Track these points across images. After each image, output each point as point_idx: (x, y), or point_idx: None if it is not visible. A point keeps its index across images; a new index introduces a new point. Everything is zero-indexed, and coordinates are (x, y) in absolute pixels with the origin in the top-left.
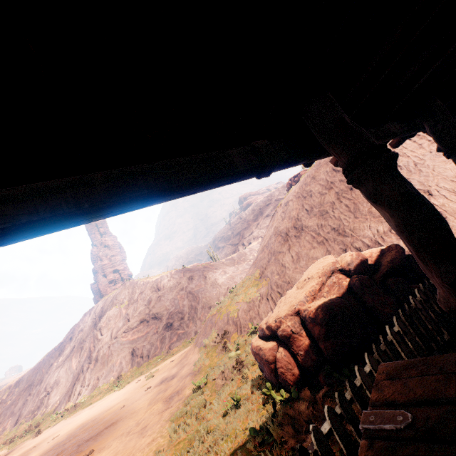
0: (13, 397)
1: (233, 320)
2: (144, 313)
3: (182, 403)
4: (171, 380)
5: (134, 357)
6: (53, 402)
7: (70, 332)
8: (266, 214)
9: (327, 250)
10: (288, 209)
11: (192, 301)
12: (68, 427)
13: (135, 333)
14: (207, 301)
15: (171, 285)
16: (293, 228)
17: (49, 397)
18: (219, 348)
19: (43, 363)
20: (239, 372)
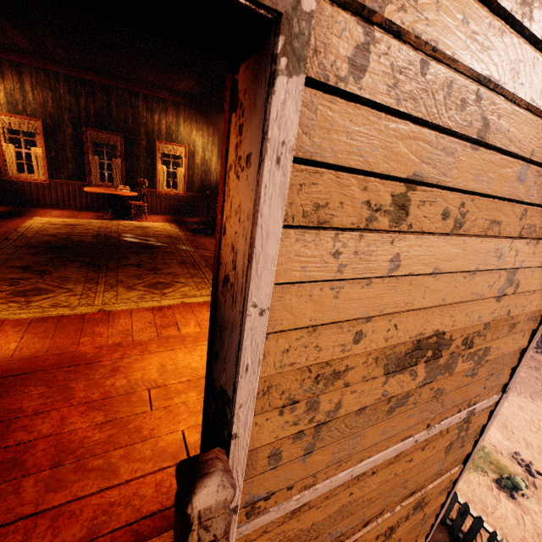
0: None
1: None
2: None
3: None
4: None
5: None
6: None
7: None
8: None
9: None
10: None
11: None
12: None
13: None
14: None
15: None
16: None
17: None
18: None
19: None
20: None
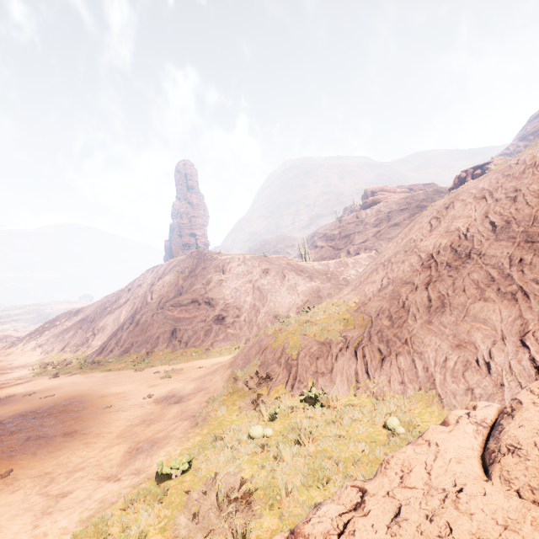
0: (69, 324)
1: (287, 362)
2: (199, 292)
3: (130, 491)
4: (172, 405)
5: (172, 337)
6: (94, 345)
7: (131, 283)
8: (394, 221)
9: (519, 315)
10: (450, 215)
11: (256, 299)
12: (68, 389)
13: (183, 311)
14: (275, 307)
15: (239, 271)
16: (450, 249)
17: (94, 338)
18: (246, 399)
19: (100, 304)
20: (231, 521)
